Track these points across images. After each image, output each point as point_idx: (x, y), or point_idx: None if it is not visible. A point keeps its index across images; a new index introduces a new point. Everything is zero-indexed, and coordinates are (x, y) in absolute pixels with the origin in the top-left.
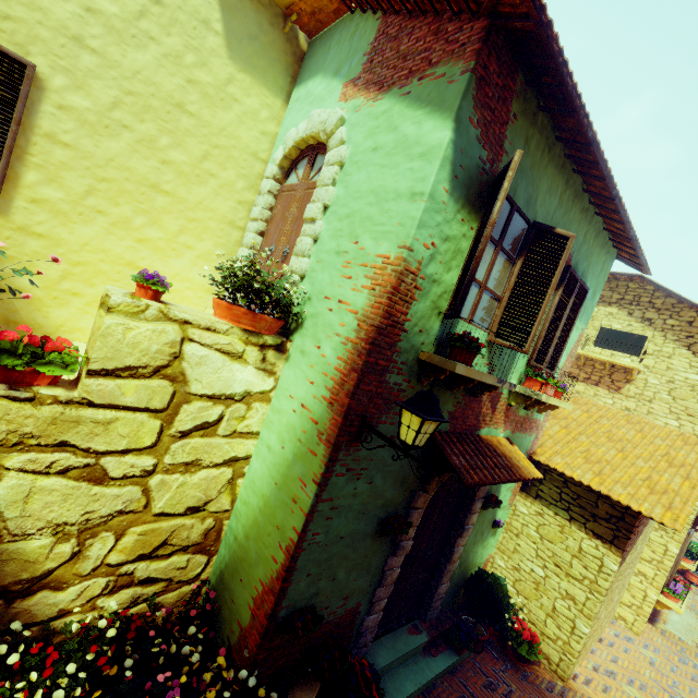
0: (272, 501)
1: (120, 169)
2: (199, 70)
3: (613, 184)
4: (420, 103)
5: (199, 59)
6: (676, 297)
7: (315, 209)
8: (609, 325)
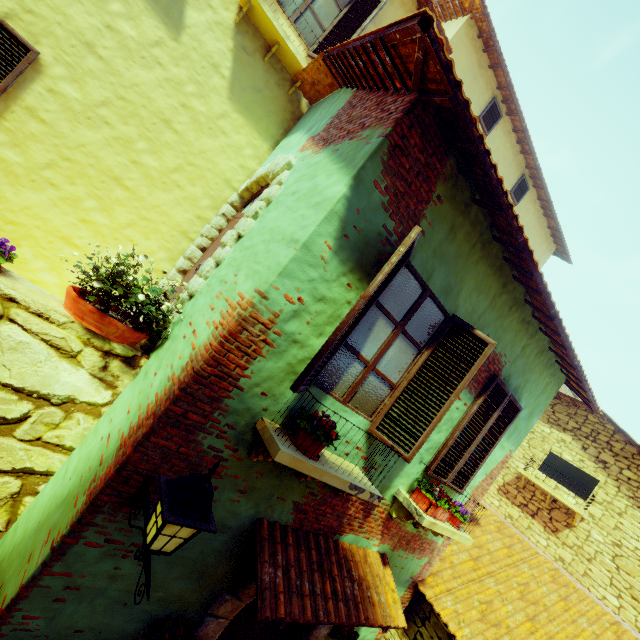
0: (24, 543)
1: (88, 155)
2: (196, 99)
3: (551, 302)
4: (340, 158)
5: (199, 91)
6: (637, 447)
7: (229, 235)
8: (559, 452)
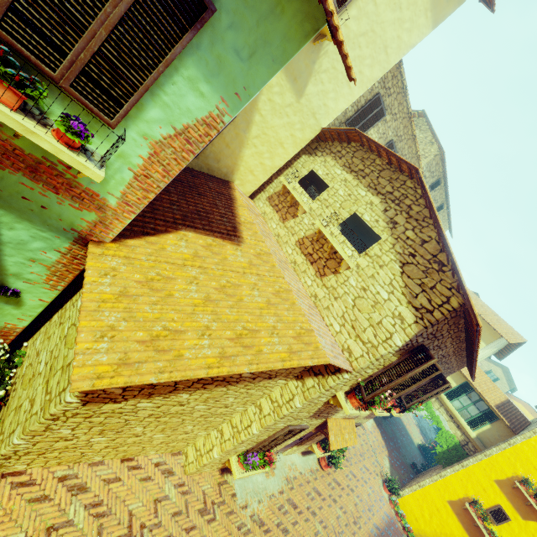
0: None
1: None
2: None
3: None
4: None
5: None
6: (428, 204)
7: None
8: (362, 213)
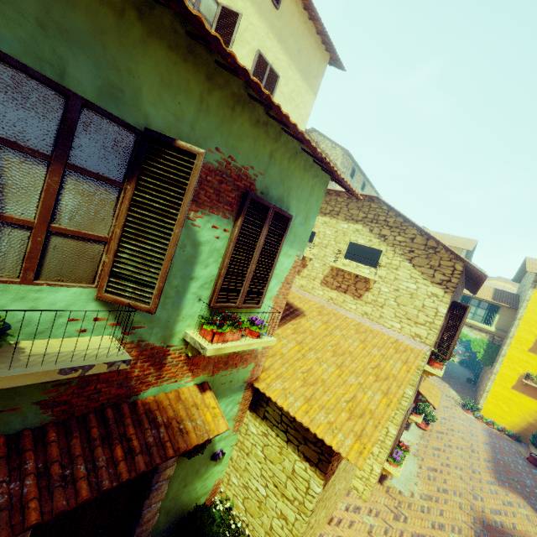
0: None
1: None
2: None
3: (257, 83)
4: None
5: None
6: (402, 217)
7: None
8: (355, 240)
